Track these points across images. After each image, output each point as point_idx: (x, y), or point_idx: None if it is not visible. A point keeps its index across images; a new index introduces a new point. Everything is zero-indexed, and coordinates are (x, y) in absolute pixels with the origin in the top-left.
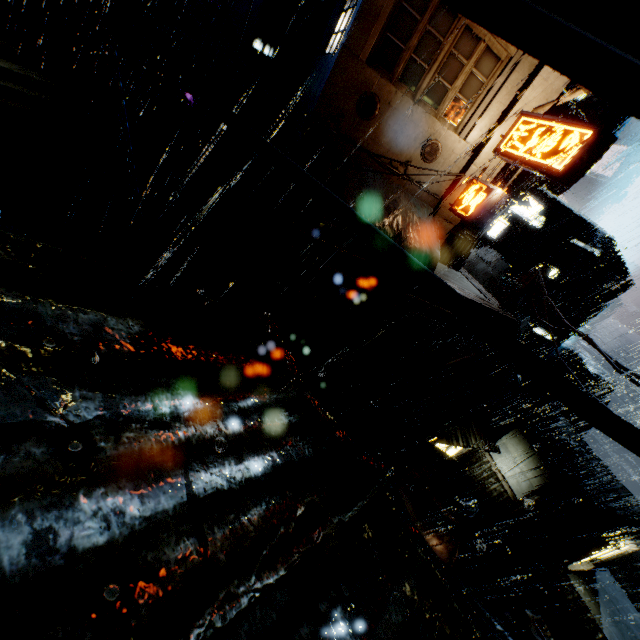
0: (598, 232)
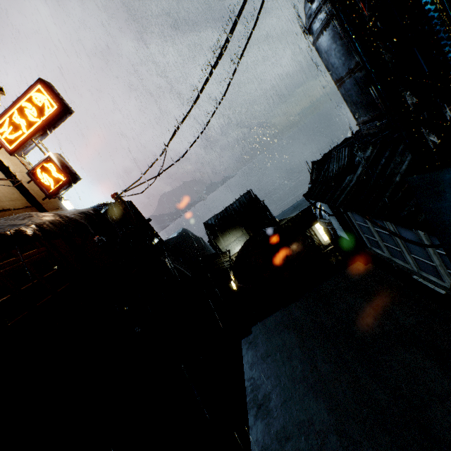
0: (93, 207)
